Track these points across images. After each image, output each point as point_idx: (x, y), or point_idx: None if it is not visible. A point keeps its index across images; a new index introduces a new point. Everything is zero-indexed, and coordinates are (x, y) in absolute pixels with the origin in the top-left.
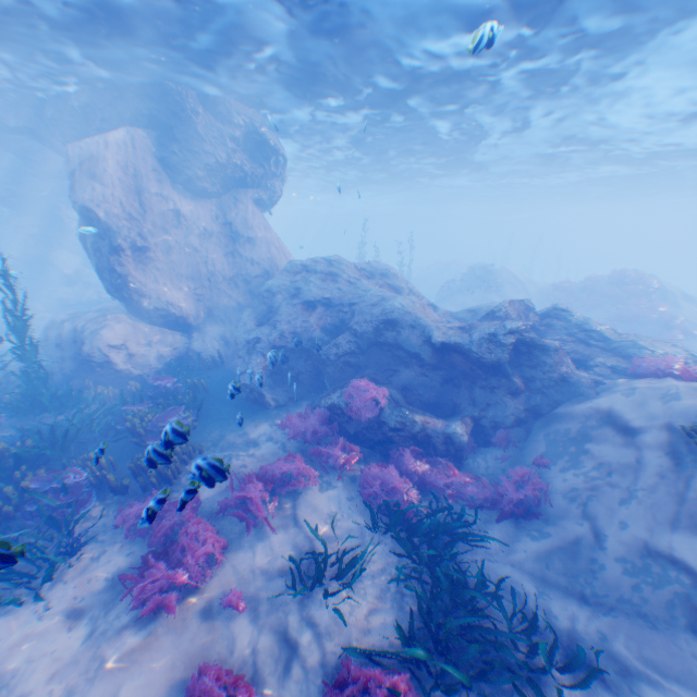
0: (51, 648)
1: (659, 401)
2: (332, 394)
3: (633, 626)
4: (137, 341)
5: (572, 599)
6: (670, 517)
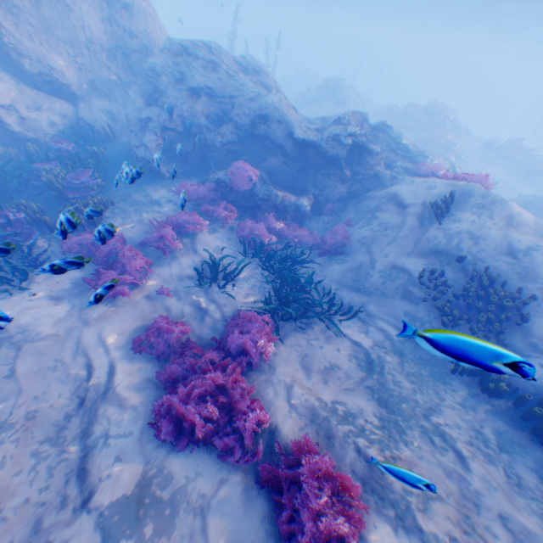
0: (47, 313)
1: (424, 190)
2: (218, 172)
3: (377, 299)
4: (26, 106)
5: (352, 290)
6: (409, 251)
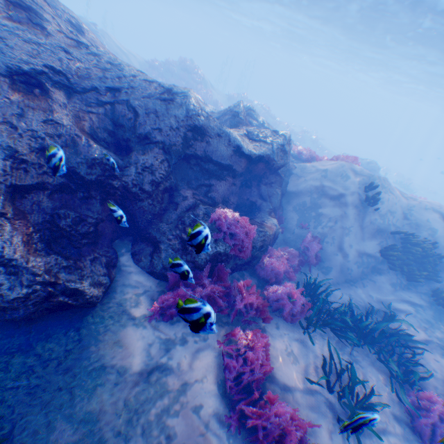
0: None
1: (342, 180)
2: None
3: (371, 285)
4: None
5: (352, 288)
6: (363, 236)
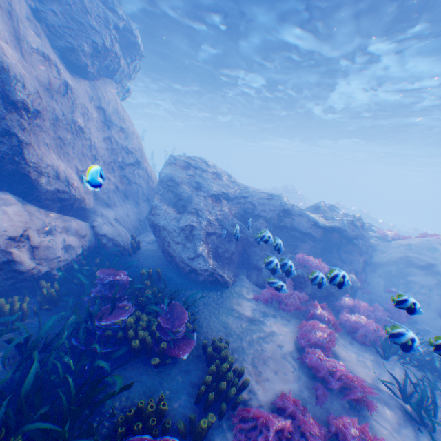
0: None
1: (429, 251)
2: None
3: None
4: (35, 230)
5: None
6: None
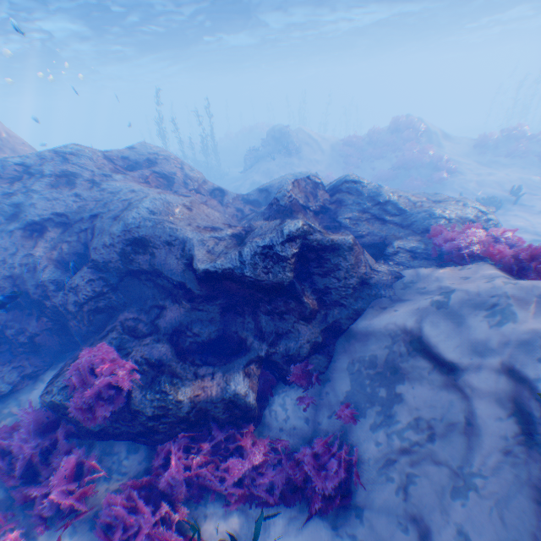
0: None
1: (487, 322)
2: (56, 383)
3: None
4: None
5: None
6: (532, 535)
